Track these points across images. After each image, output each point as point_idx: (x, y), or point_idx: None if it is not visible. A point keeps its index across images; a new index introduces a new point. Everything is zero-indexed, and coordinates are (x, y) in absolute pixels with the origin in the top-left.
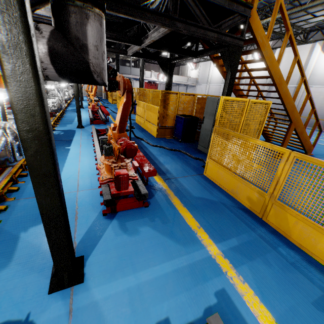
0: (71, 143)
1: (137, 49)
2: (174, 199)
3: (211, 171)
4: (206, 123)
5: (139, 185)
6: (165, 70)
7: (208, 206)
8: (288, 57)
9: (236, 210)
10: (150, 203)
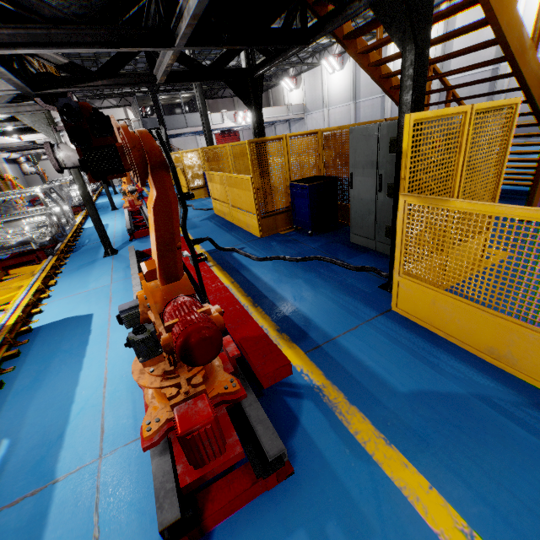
0: (91, 298)
1: (170, 59)
2: (353, 420)
3: (414, 303)
4: (359, 186)
5: (255, 417)
6: (245, 96)
7: (454, 424)
8: (467, 17)
9: (533, 418)
10: (295, 454)
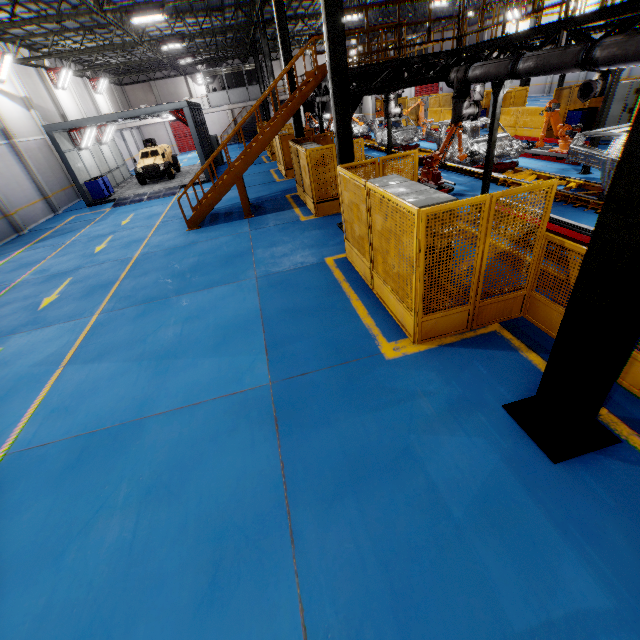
0: None
1: None
2: None
3: None
4: (612, 110)
5: None
6: None
7: None
8: None
9: None
10: None
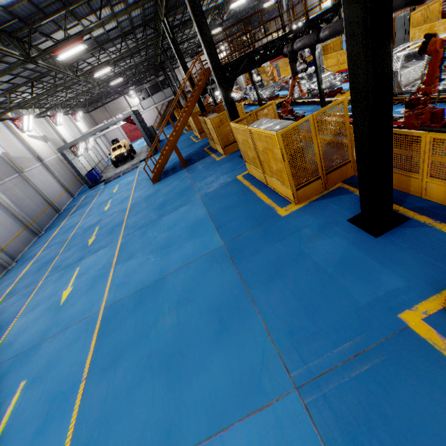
0: None
1: None
2: None
3: None
4: (398, 36)
5: None
6: None
7: None
8: None
9: None
10: None
